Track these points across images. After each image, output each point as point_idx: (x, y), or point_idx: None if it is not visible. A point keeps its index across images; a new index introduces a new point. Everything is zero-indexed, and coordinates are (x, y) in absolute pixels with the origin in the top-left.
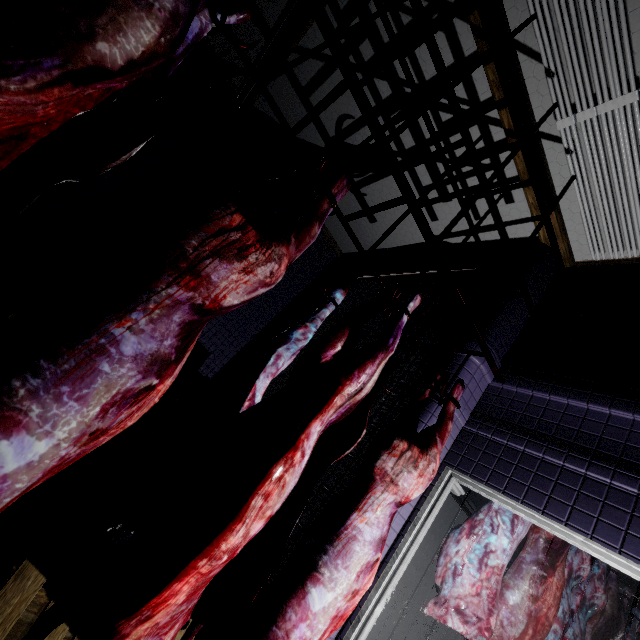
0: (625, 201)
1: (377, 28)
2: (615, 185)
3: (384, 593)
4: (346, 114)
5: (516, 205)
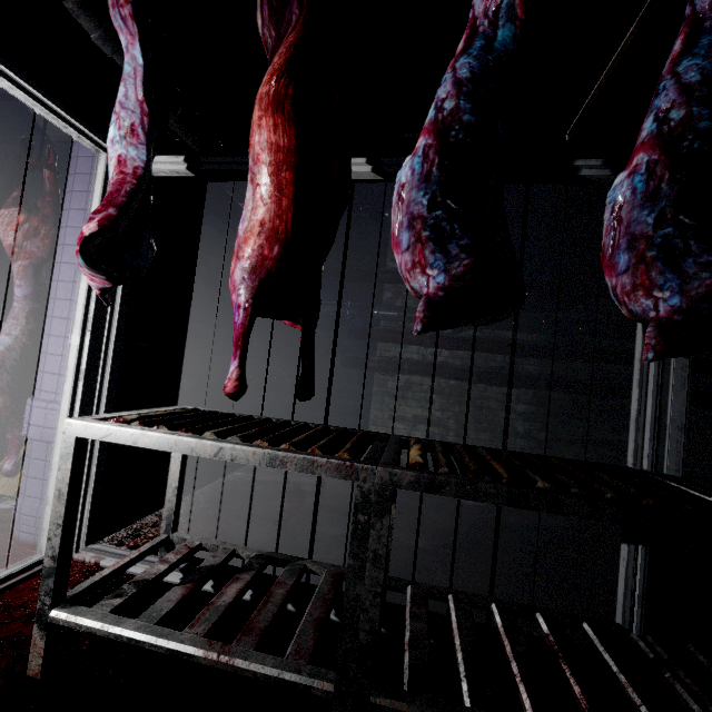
0: None
1: None
2: None
3: (72, 321)
4: None
5: None
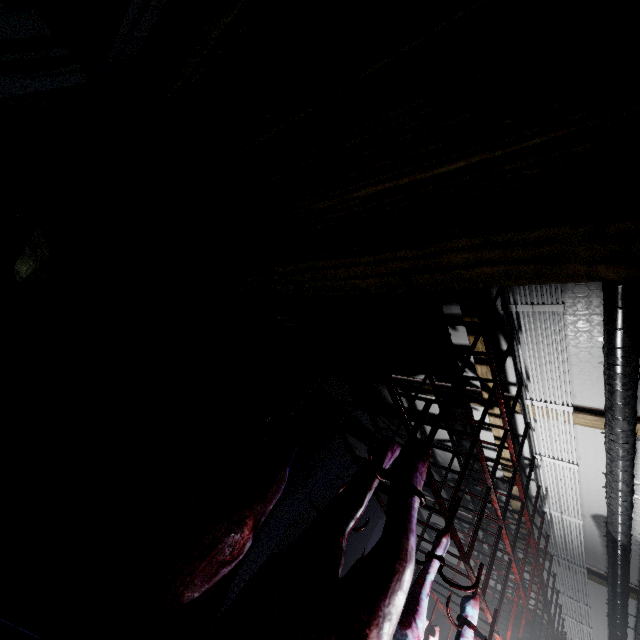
0: (582, 639)
1: (479, 535)
2: (579, 634)
3: None
4: (442, 526)
5: (530, 601)
